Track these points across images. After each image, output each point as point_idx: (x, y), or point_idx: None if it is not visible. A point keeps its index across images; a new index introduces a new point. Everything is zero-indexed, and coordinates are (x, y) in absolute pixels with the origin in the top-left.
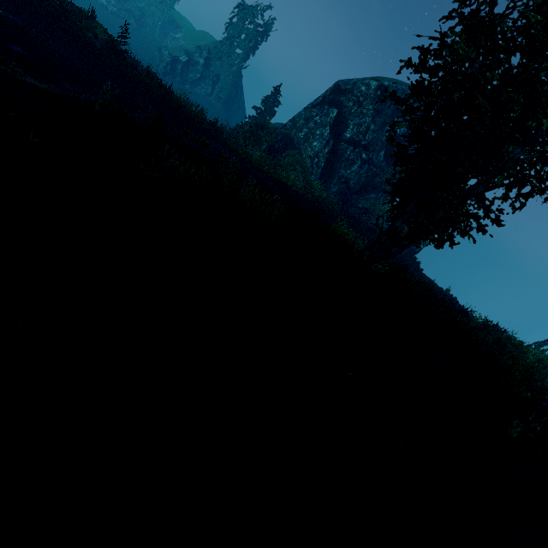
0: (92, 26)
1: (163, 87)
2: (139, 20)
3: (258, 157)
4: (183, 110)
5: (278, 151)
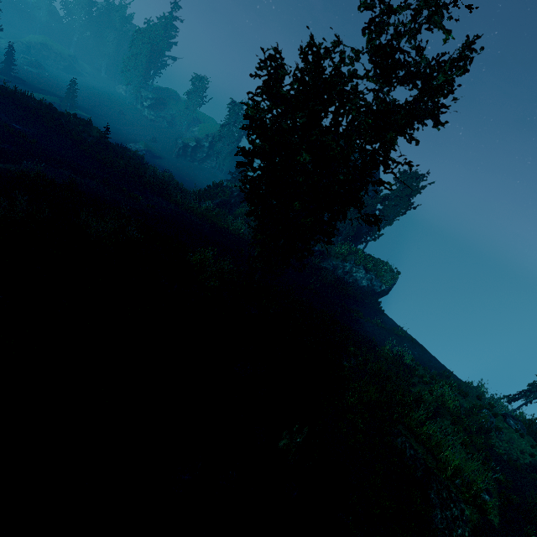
0: (88, 129)
1: (133, 163)
2: (171, 122)
3: (203, 209)
4: (143, 177)
5: (235, 205)
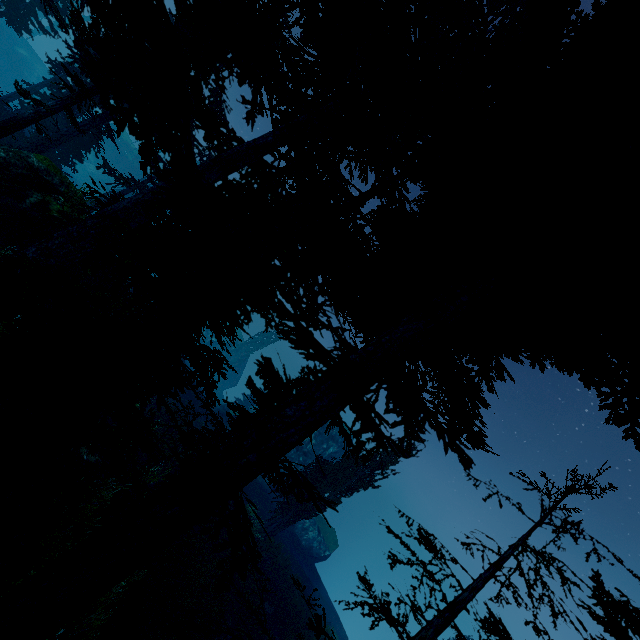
0: None
1: None
2: None
3: None
4: None
5: None
